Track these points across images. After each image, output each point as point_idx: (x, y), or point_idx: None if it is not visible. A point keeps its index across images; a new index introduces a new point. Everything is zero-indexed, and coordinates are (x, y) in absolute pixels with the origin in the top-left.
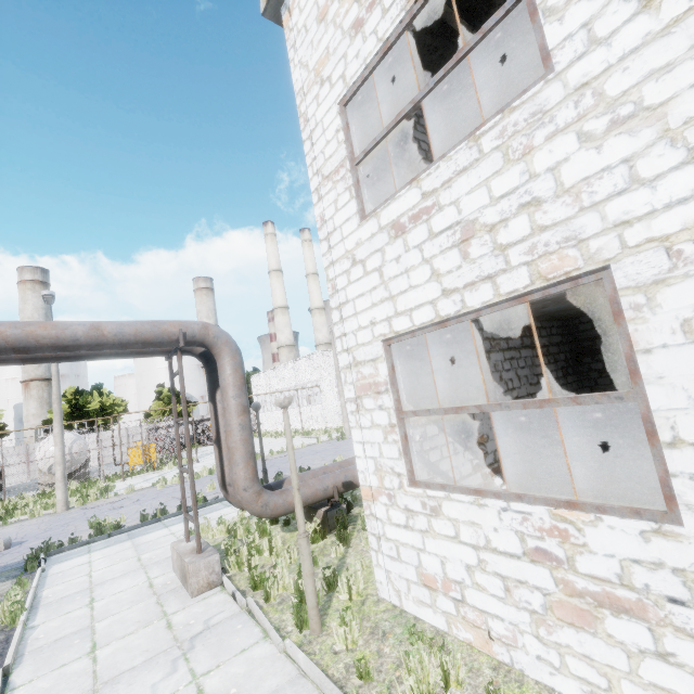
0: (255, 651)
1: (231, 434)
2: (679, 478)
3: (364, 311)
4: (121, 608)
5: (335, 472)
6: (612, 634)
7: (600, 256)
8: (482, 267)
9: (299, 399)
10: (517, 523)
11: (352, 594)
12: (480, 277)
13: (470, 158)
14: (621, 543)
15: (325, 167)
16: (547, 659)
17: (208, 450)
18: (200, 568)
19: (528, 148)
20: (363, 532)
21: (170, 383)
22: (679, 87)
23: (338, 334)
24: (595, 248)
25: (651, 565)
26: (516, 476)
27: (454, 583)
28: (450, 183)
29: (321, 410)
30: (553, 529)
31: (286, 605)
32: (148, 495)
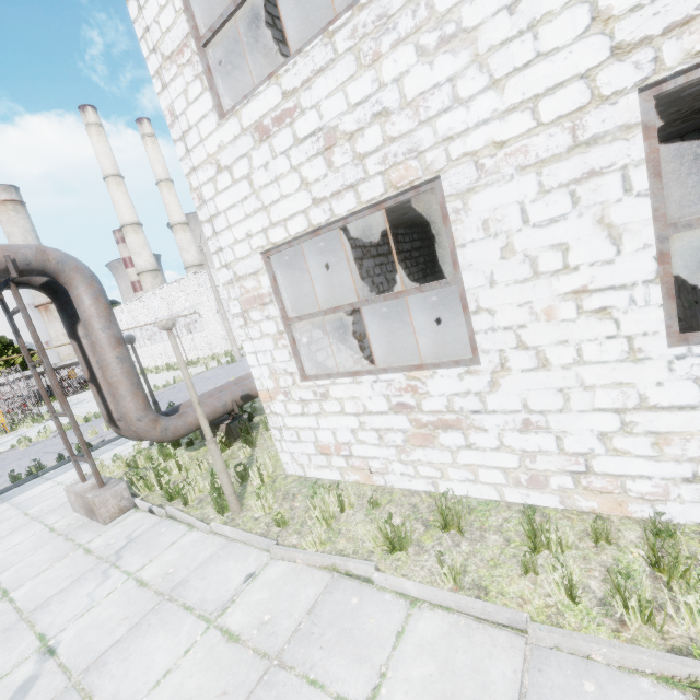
0: (184, 540)
1: (109, 368)
2: (479, 334)
3: (239, 224)
4: (24, 557)
5: (232, 388)
6: (443, 444)
7: (433, 167)
8: (345, 176)
9: (177, 330)
10: (385, 389)
11: (264, 478)
12: (345, 185)
13: (326, 57)
14: (448, 385)
15: (164, 43)
16: (407, 473)
17: (75, 400)
18: (107, 499)
19: (377, 54)
20: (267, 433)
21: (10, 323)
22: (486, 14)
23: (214, 250)
24: (430, 160)
25: (464, 394)
26: (389, 363)
27: (344, 445)
28: (309, 84)
29: (205, 337)
30: (408, 387)
31: (206, 503)
32: (9, 458)
